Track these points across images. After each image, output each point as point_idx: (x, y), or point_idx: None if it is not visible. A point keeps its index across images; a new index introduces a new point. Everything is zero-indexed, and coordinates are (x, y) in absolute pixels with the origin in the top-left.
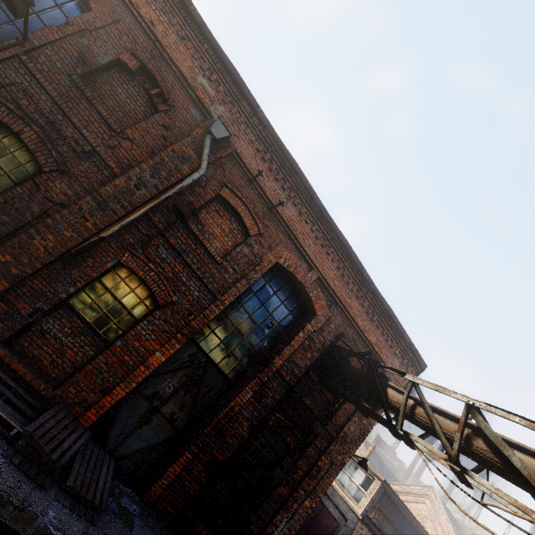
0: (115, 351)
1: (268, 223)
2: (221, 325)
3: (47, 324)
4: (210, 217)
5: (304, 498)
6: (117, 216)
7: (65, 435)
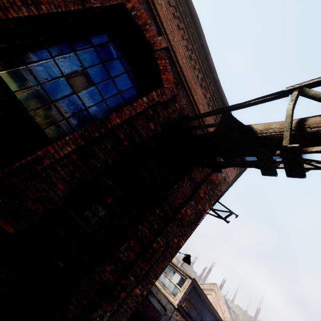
0: None
1: None
2: (41, 63)
3: None
4: None
5: (135, 285)
6: None
7: None
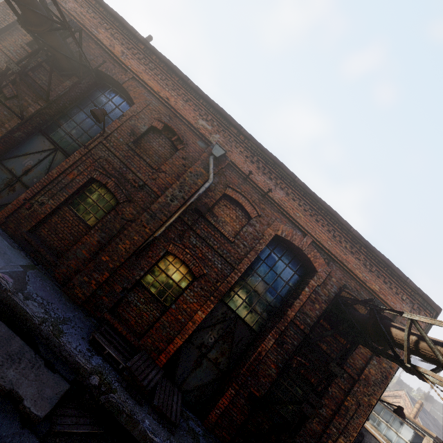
0: (172, 312)
1: (264, 206)
2: (242, 288)
3: (130, 297)
4: (221, 210)
5: (337, 436)
6: (162, 221)
7: (149, 371)
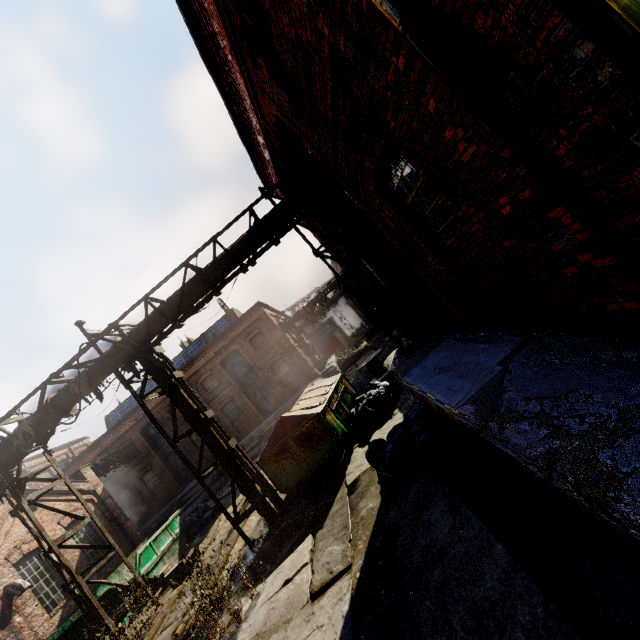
0: None
1: None
2: None
3: None
4: None
5: None
6: (361, 4)
7: None
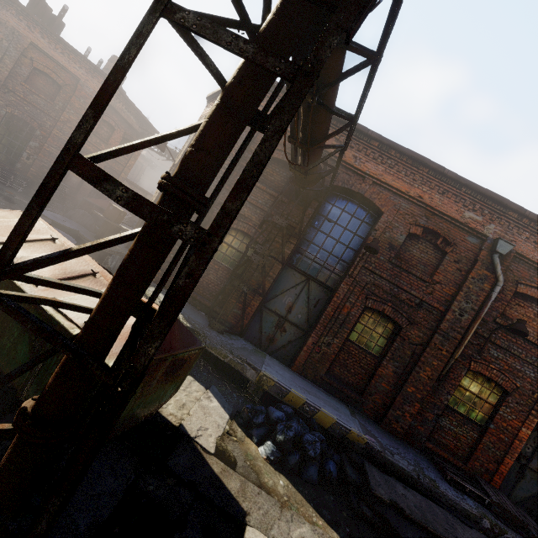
0: (492, 432)
1: None
2: None
3: (442, 422)
4: (513, 311)
5: None
6: (457, 340)
7: (502, 499)
